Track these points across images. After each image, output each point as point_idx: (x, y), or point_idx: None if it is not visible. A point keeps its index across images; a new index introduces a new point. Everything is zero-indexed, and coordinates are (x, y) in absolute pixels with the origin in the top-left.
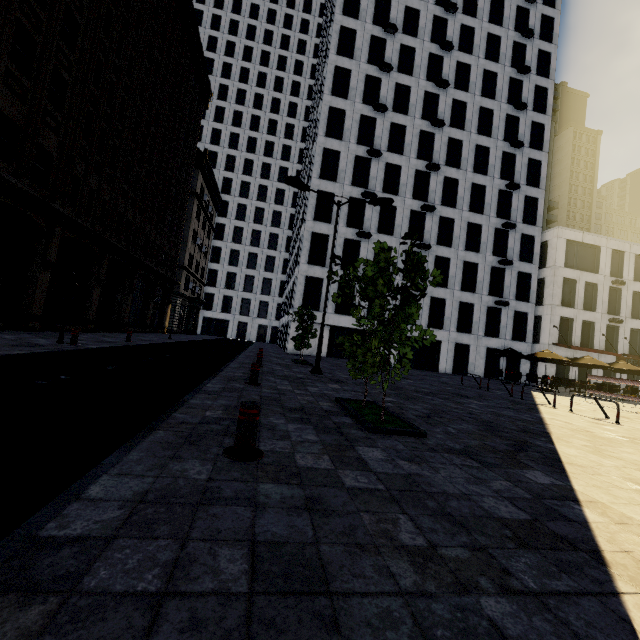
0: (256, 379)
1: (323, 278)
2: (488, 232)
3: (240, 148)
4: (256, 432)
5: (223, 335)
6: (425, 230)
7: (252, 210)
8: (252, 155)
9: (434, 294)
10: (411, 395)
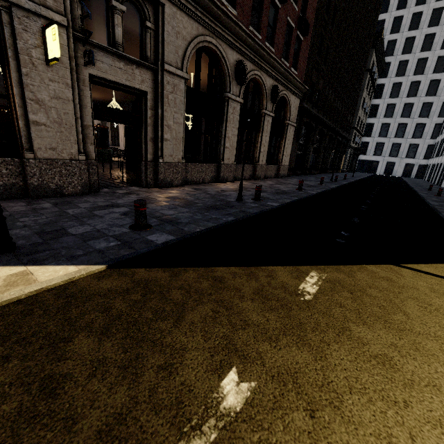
0: None
1: None
2: None
3: (408, 5)
4: None
5: (372, 172)
6: None
7: (413, 63)
8: (421, 6)
9: None
10: None
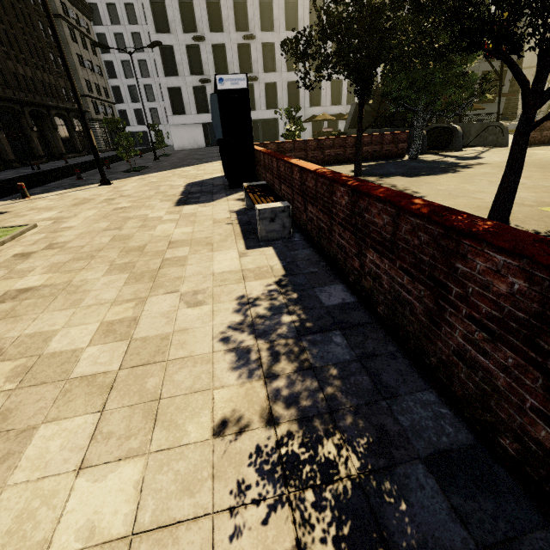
0: (109, 167)
1: (180, 86)
2: (304, 6)
3: None
4: (80, 174)
5: (147, 145)
6: (249, 19)
7: (122, 9)
8: None
9: (267, 80)
10: (184, 161)
